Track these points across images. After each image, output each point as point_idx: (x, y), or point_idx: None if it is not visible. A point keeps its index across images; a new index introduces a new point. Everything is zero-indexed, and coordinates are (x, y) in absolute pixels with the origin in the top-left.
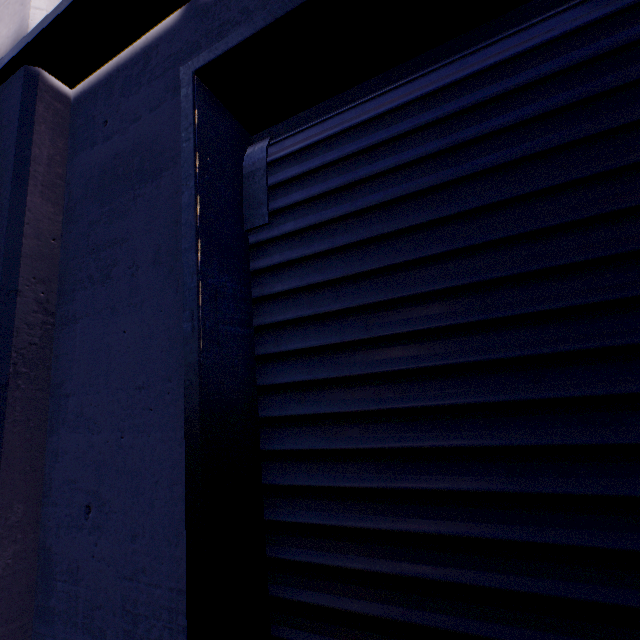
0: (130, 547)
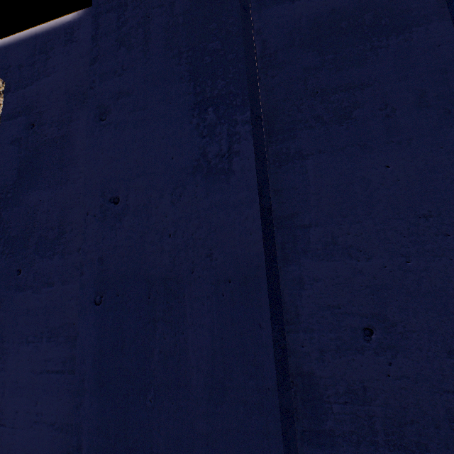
0: (447, 362)
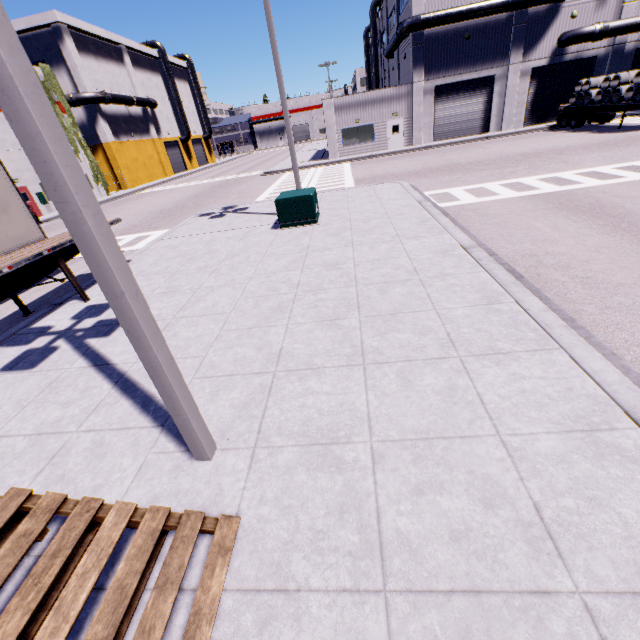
0: None
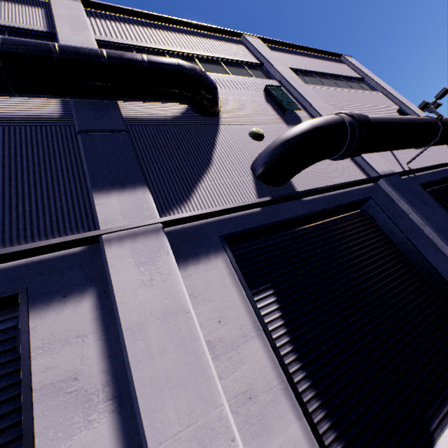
0: None
